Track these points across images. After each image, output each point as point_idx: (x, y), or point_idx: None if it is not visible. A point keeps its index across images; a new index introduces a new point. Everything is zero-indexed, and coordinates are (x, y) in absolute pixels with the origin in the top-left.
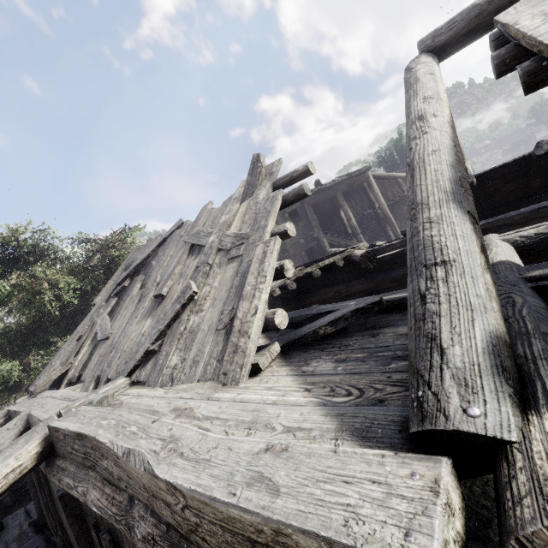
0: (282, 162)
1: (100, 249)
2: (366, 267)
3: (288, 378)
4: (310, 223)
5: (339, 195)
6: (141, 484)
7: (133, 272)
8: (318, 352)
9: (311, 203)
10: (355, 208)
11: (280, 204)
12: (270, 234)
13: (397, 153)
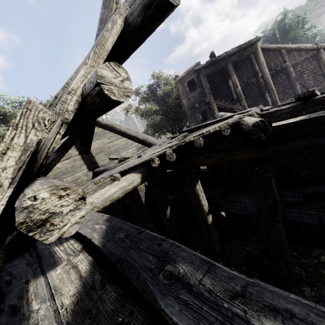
0: None
1: None
2: (257, 139)
3: None
4: (204, 90)
5: (229, 66)
6: None
7: None
8: None
9: (205, 73)
10: (241, 77)
11: (117, 32)
12: (79, 95)
13: (280, 32)
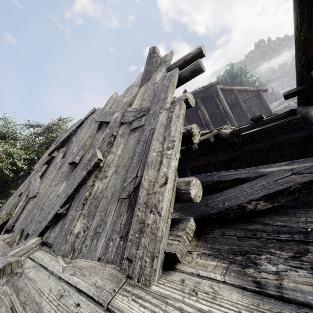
0: (173, 53)
1: (43, 132)
2: (233, 142)
3: (235, 294)
4: None
5: (198, 100)
6: None
7: (59, 146)
8: (255, 237)
9: None
10: (207, 109)
11: (177, 80)
12: (170, 104)
13: (230, 78)
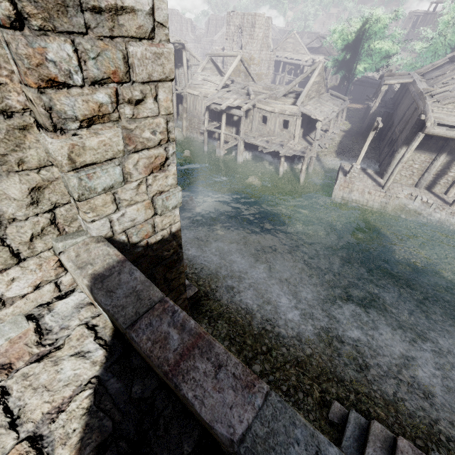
0: None
1: None
2: None
3: None
4: None
5: None
6: (415, 87)
7: None
8: None
9: None
10: None
11: None
12: None
13: None
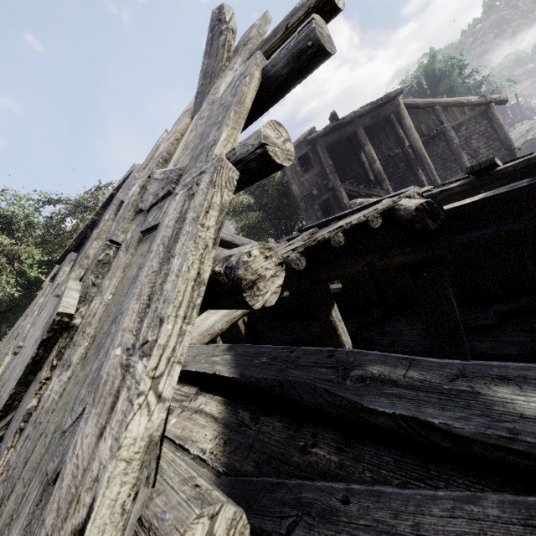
0: (269, 19)
1: (71, 213)
2: (424, 228)
3: None
4: (324, 169)
5: (360, 132)
6: None
7: (74, 246)
8: None
9: (325, 144)
10: (379, 148)
11: (256, 87)
12: None
13: (427, 81)
